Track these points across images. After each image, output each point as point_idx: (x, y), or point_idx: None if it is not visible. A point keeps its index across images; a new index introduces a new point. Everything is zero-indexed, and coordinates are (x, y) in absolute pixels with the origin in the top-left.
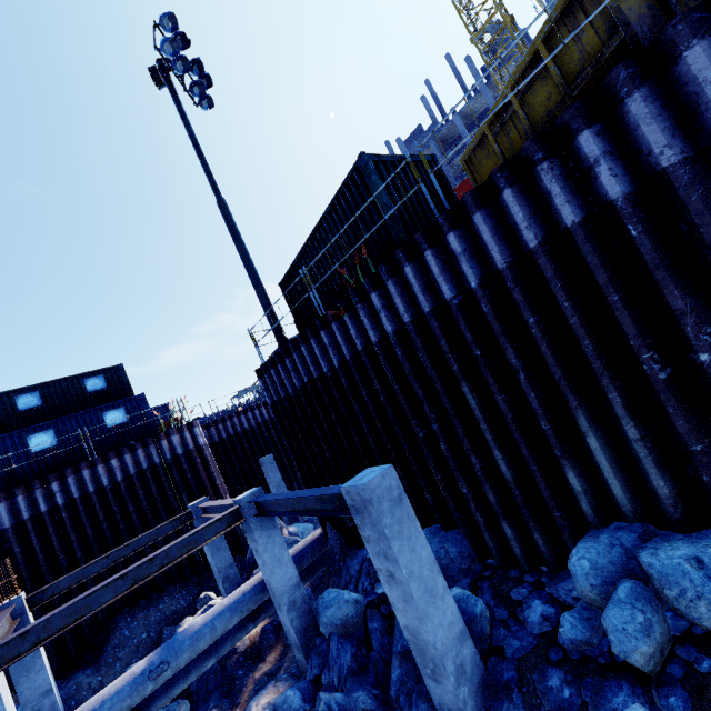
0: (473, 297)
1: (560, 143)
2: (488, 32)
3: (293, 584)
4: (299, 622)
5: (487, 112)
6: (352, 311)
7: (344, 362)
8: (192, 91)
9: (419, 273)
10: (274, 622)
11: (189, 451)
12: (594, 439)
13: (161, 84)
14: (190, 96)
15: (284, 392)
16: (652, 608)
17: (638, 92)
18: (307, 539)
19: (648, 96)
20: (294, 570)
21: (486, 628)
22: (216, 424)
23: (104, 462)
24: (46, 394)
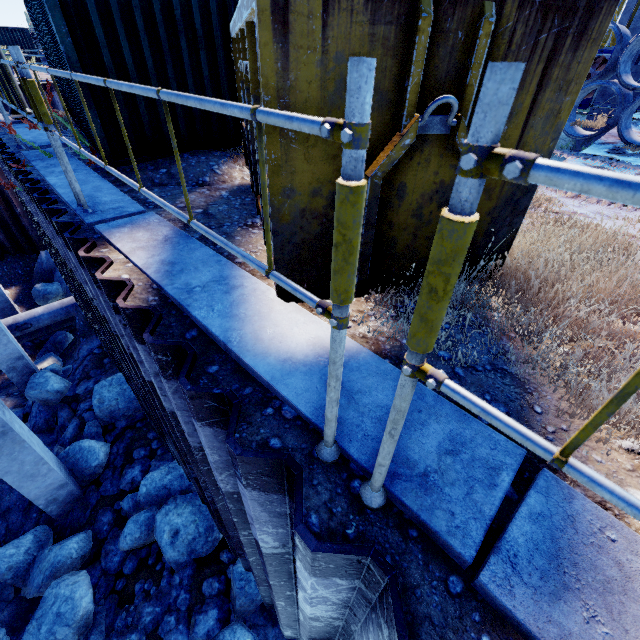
0: None
1: None
2: None
3: (14, 357)
4: (20, 379)
5: None
6: None
7: None
8: None
9: None
10: (35, 341)
11: None
12: (173, 450)
13: None
14: None
15: None
16: (147, 533)
17: (167, 382)
18: (64, 302)
19: (179, 391)
20: (16, 349)
21: (99, 471)
22: None
23: None
24: None
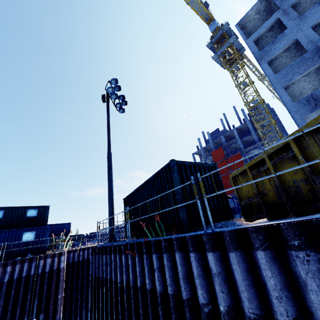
0: (221, 315)
1: (316, 239)
2: (252, 103)
3: None
4: None
5: (248, 130)
6: (141, 254)
7: (130, 283)
8: (116, 106)
9: (184, 263)
10: None
11: (52, 270)
12: None
13: (104, 101)
14: (115, 107)
15: (98, 273)
16: None
17: None
18: None
19: None
20: None
21: None
22: (79, 251)
23: (4, 266)
24: (6, 213)
